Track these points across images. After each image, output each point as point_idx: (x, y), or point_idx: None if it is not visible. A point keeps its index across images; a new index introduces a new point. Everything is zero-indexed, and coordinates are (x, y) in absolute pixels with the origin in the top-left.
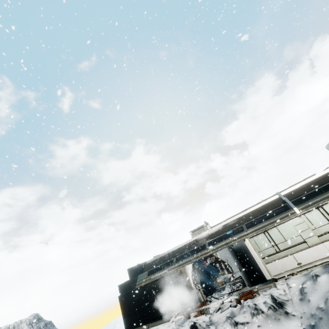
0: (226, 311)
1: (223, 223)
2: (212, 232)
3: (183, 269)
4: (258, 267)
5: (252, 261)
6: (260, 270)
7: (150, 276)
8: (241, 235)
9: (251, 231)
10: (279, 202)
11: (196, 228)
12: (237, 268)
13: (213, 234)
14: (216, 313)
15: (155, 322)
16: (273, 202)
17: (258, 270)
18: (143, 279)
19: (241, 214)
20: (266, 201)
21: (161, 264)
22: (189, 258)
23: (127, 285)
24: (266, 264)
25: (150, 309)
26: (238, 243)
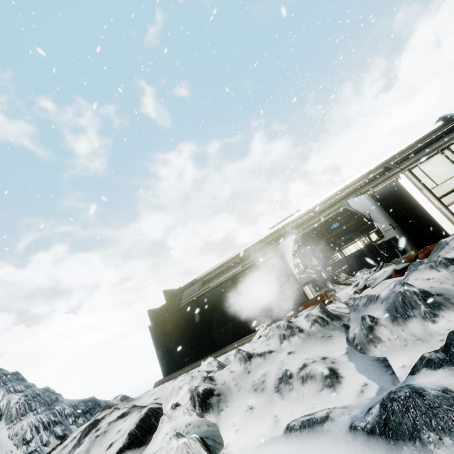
0: (383, 287)
1: (337, 189)
2: (318, 204)
3: (275, 251)
4: (431, 217)
5: (416, 210)
6: (435, 221)
7: (208, 285)
8: (388, 175)
9: (409, 164)
10: (450, 125)
11: (280, 222)
12: (387, 224)
13: (320, 205)
14: (358, 296)
15: (222, 349)
16: (437, 130)
17: (431, 222)
18: (194, 292)
19: (371, 167)
20: (419, 136)
21: (227, 264)
22: (282, 239)
23: (165, 309)
24: (448, 207)
25: (211, 334)
26: (385, 186)
